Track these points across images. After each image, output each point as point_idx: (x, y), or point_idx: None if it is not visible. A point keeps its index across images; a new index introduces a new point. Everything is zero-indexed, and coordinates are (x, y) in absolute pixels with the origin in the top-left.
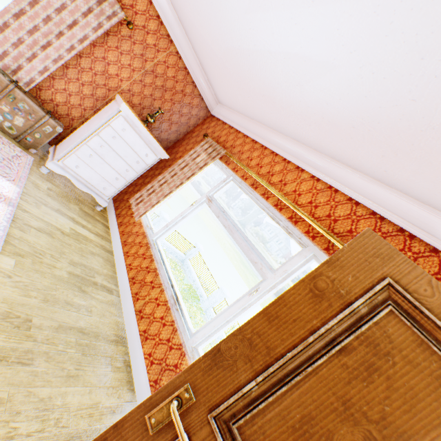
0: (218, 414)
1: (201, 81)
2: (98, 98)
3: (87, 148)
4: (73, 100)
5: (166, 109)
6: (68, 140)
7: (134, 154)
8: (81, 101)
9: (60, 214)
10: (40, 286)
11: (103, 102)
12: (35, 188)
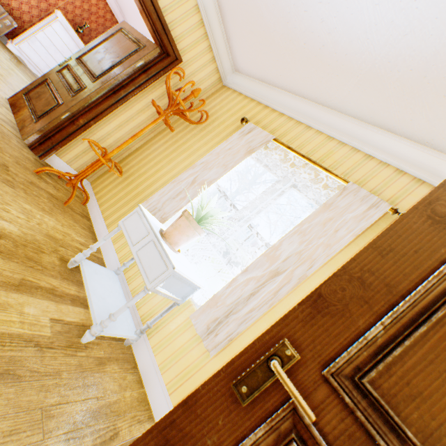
0: (78, 59)
1: (117, 12)
2: (42, 10)
3: (35, 40)
4: (24, 8)
5: (93, 28)
6: (22, 36)
7: (69, 52)
8: (30, 10)
9: (20, 73)
10: (15, 82)
11: (46, 14)
12: (3, 53)
